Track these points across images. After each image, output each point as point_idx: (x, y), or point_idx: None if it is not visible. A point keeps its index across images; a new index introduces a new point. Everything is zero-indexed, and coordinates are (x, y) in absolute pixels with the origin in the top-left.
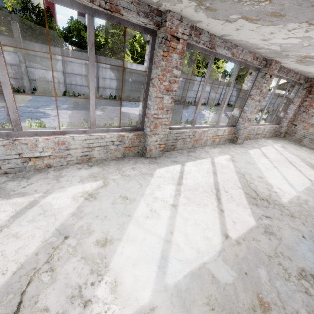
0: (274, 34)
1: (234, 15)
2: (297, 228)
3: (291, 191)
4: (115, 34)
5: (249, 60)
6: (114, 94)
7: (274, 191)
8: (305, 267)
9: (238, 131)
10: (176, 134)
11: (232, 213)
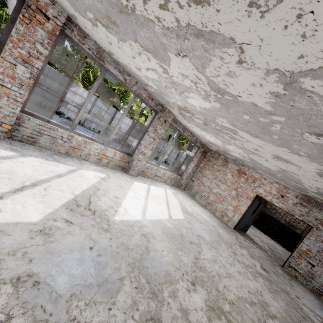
0: (135, 58)
1: (89, 13)
2: (94, 240)
3: (137, 216)
4: (73, 55)
5: (144, 96)
6: (45, 104)
7: (117, 210)
8: (41, 273)
9: (132, 161)
10: (41, 125)
11: (16, 204)
